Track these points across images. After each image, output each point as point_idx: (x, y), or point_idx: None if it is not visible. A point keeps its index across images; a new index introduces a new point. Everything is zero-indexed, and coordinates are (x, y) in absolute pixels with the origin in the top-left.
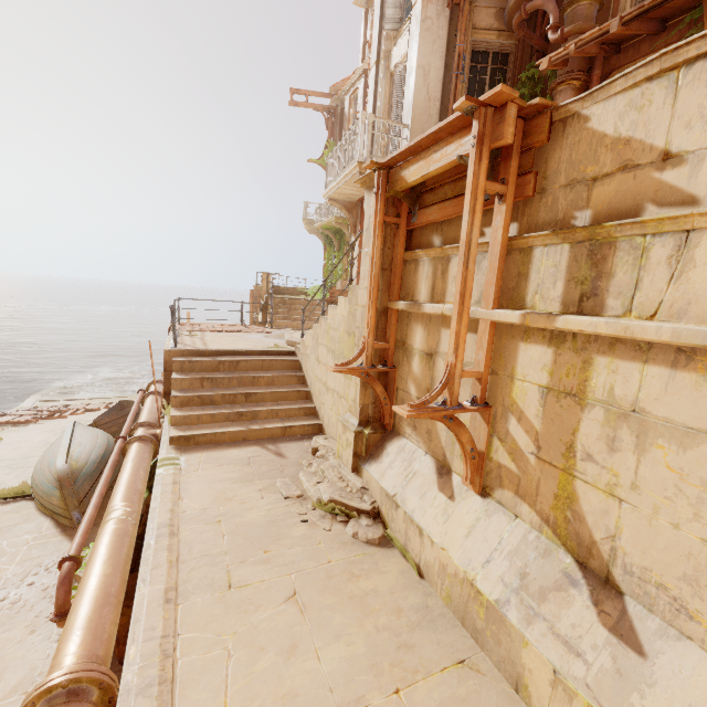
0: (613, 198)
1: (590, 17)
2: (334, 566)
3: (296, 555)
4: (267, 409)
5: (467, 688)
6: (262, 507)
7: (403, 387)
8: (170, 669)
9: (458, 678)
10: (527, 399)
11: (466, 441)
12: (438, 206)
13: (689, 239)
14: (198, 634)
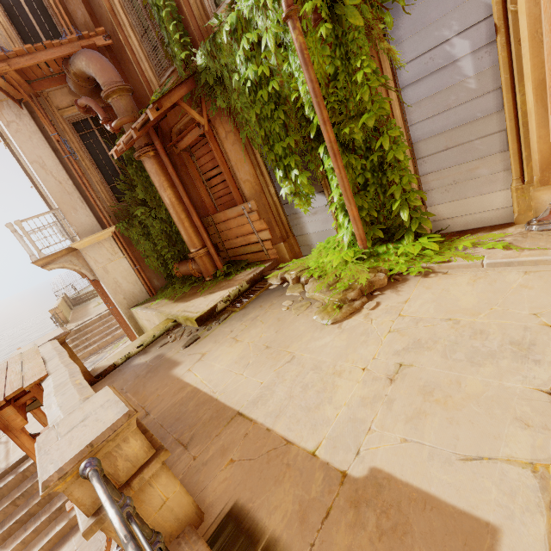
0: None
1: (126, 104)
2: None
3: None
4: None
5: None
6: None
7: None
8: None
9: None
10: None
11: None
12: None
13: None
14: None
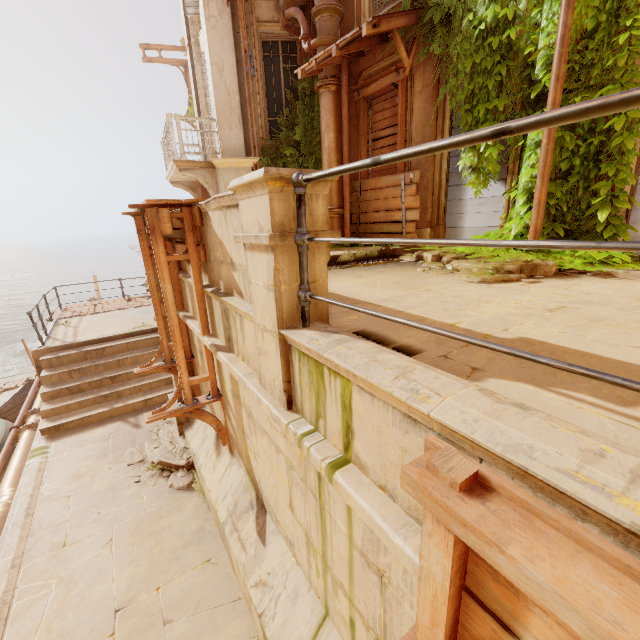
0: (226, 278)
1: (332, 27)
2: (147, 513)
3: (122, 510)
4: (130, 387)
5: (204, 576)
6: (107, 477)
7: (199, 372)
8: (6, 611)
9: (202, 571)
10: (229, 396)
11: (210, 422)
12: (180, 246)
13: (242, 320)
14: (32, 584)
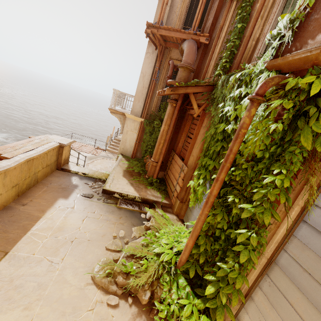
0: None
1: (183, 75)
2: None
3: None
4: None
5: None
6: None
7: None
8: None
9: None
10: None
11: None
12: None
13: None
14: None
